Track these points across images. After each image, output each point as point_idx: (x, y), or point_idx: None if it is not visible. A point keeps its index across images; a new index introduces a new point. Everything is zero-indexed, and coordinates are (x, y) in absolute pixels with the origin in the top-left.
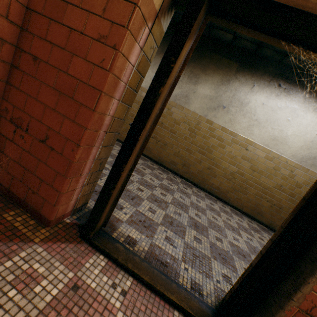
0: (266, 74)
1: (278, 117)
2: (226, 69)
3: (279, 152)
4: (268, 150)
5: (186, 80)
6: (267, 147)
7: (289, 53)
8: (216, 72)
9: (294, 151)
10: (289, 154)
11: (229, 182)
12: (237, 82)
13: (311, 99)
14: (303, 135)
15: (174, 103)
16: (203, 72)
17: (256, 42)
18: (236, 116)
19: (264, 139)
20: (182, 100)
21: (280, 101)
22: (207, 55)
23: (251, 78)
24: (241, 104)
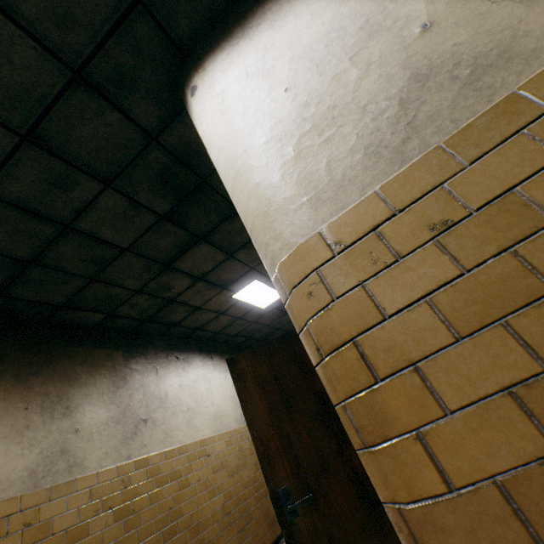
0: (159, 350)
1: (201, 390)
2: (110, 363)
3: (228, 427)
4: (222, 434)
5: (43, 416)
6: (219, 432)
7: (179, 322)
8: (97, 372)
9: (235, 415)
10: (234, 422)
11: (231, 528)
12: (136, 374)
13: (206, 359)
14: (227, 395)
15: (39, 491)
16: (72, 384)
17: (143, 318)
18: (168, 421)
19: (211, 425)
20: (58, 466)
21: (190, 373)
22: (63, 352)
23: (149, 361)
24: (161, 400)
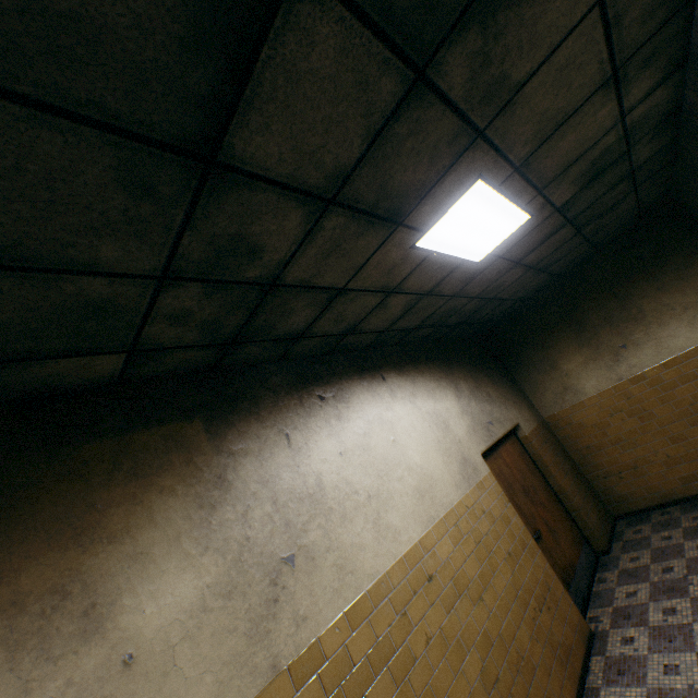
0: (282, 394)
1: (381, 450)
2: (178, 456)
3: (447, 505)
4: (440, 523)
5: (15, 672)
6: (434, 521)
7: (305, 330)
8: (150, 491)
9: (451, 477)
10: (454, 490)
11: None
12: (245, 462)
13: (373, 385)
14: (427, 443)
15: None
16: (89, 543)
17: (220, 340)
18: (337, 541)
19: (418, 514)
20: None
21: (352, 422)
22: (45, 471)
23: (266, 424)
24: (312, 499)
